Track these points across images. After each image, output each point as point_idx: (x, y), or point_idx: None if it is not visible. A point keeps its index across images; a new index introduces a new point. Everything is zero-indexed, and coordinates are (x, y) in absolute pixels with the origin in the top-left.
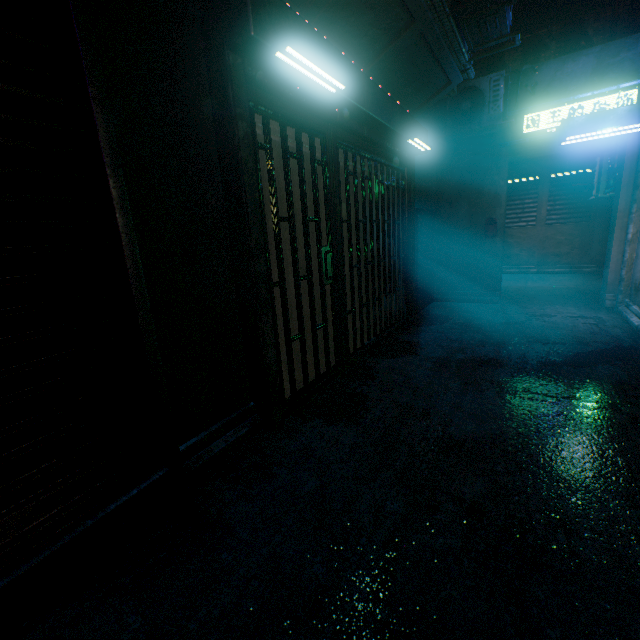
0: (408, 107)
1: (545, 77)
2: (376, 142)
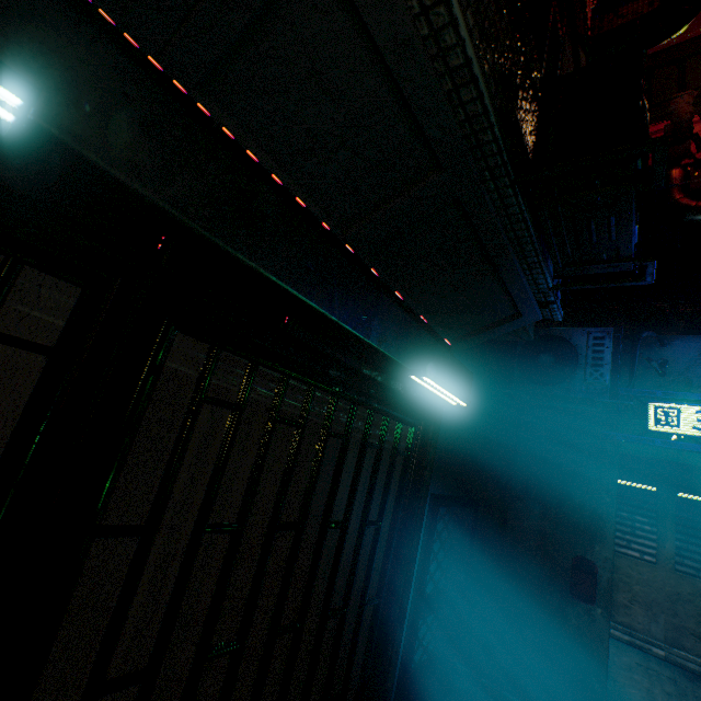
0: (445, 330)
1: (681, 356)
2: (332, 356)
